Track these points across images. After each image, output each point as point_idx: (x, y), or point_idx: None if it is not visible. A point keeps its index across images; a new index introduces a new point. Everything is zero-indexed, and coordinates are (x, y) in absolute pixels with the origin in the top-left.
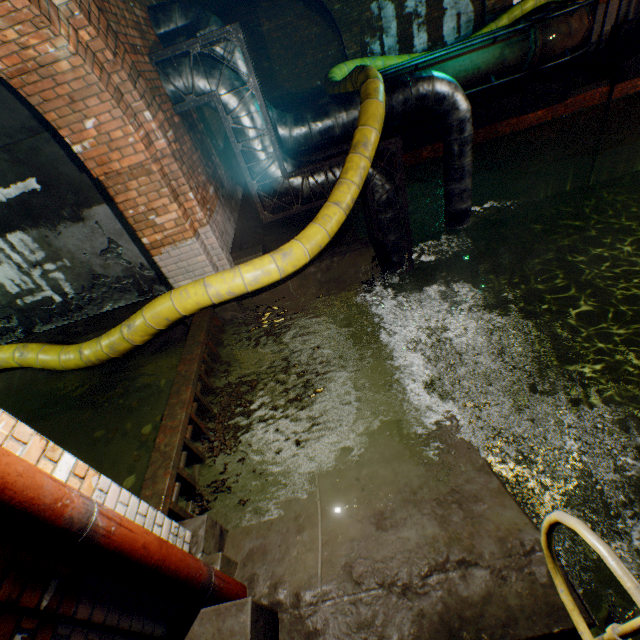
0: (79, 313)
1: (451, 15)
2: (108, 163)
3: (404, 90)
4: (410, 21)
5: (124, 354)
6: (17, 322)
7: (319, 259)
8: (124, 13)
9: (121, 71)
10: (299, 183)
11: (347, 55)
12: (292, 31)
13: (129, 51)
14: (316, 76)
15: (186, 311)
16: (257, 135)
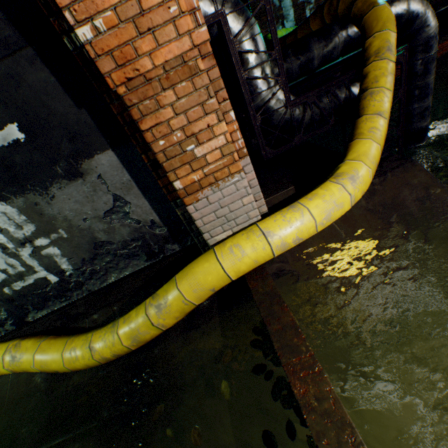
0: (78, 291)
1: None
2: (132, 59)
3: None
4: (303, 7)
5: (147, 341)
6: (5, 314)
7: None
8: None
9: None
10: (300, 111)
11: None
12: None
13: None
14: None
15: (238, 274)
16: (261, 61)
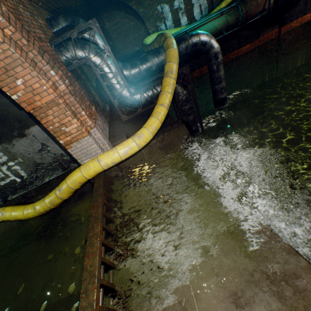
0: (31, 185)
1: (196, 6)
2: (33, 102)
3: (185, 42)
4: (177, 12)
5: (59, 205)
6: None
7: (156, 135)
8: (32, 21)
9: (33, 50)
10: (139, 97)
11: (149, 33)
12: (121, 25)
13: (37, 40)
14: (136, 45)
15: (90, 176)
16: (113, 76)
